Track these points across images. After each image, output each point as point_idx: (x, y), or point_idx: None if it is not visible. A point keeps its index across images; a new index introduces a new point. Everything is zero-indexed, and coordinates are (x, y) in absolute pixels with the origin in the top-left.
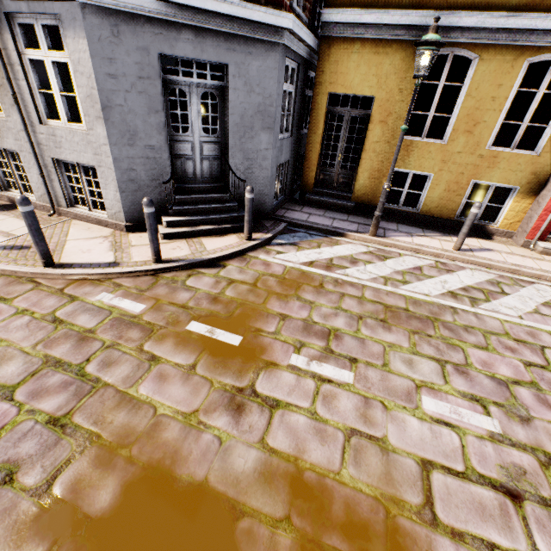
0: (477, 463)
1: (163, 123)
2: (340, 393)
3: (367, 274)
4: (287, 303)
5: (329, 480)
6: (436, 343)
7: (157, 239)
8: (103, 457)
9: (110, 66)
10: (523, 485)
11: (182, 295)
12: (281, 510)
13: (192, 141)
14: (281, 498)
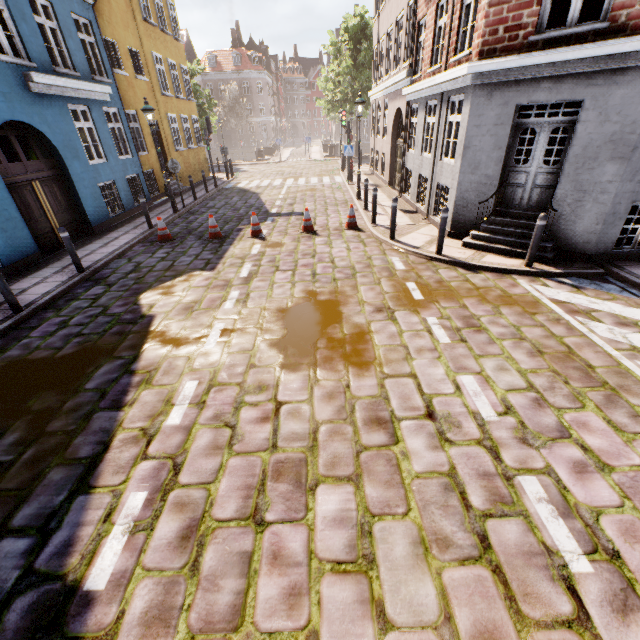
0: (438, 400)
1: (501, 157)
2: (426, 339)
3: (615, 335)
4: (480, 304)
5: (371, 342)
6: (558, 386)
7: (442, 237)
8: (332, 292)
9: (478, 120)
10: (443, 423)
11: (426, 273)
12: (348, 332)
13: (529, 172)
14: (352, 331)
